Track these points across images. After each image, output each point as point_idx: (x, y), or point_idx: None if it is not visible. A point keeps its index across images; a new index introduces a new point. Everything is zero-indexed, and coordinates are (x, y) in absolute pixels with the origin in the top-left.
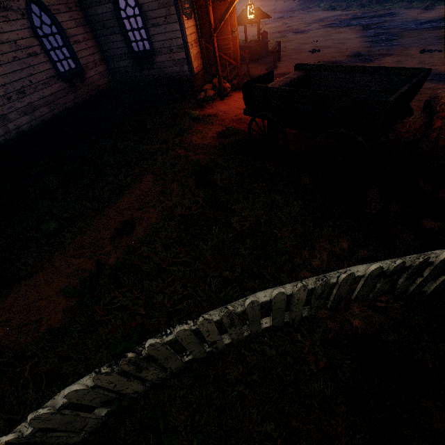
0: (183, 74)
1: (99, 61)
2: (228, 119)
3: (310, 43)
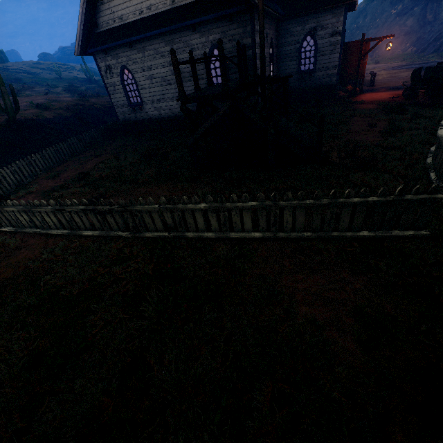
0: (331, 82)
1: None
2: (372, 101)
3: (383, 76)
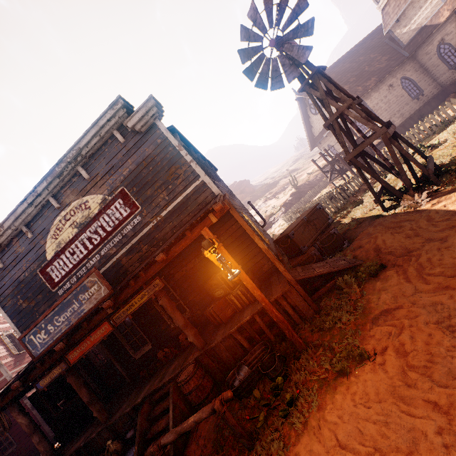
0: None
1: (431, 83)
2: None
3: None
